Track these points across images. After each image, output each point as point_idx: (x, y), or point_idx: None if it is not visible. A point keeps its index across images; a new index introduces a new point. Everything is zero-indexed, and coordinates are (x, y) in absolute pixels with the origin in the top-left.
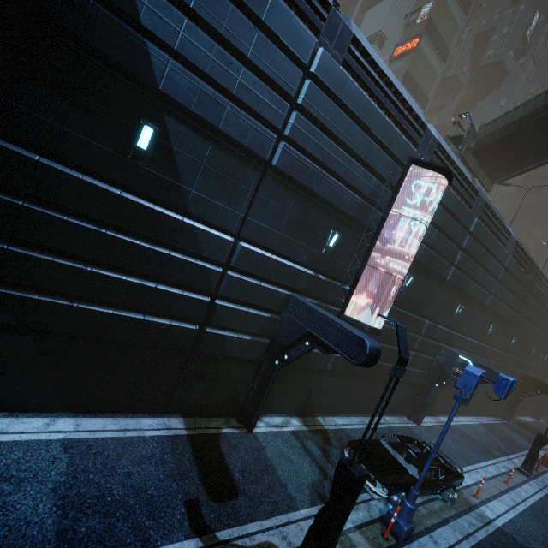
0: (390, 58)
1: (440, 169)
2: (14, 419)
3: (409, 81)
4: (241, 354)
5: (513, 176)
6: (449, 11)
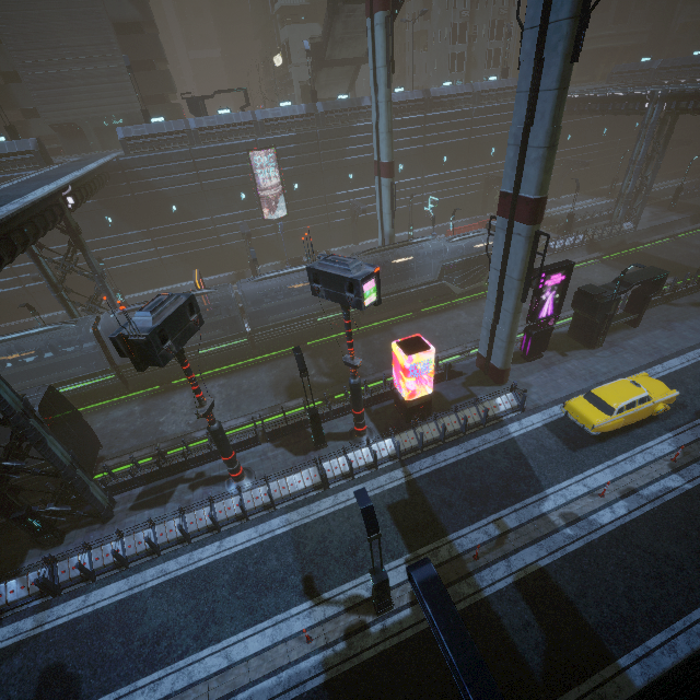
0: None
1: (257, 150)
2: None
3: None
4: (239, 247)
5: None
6: None
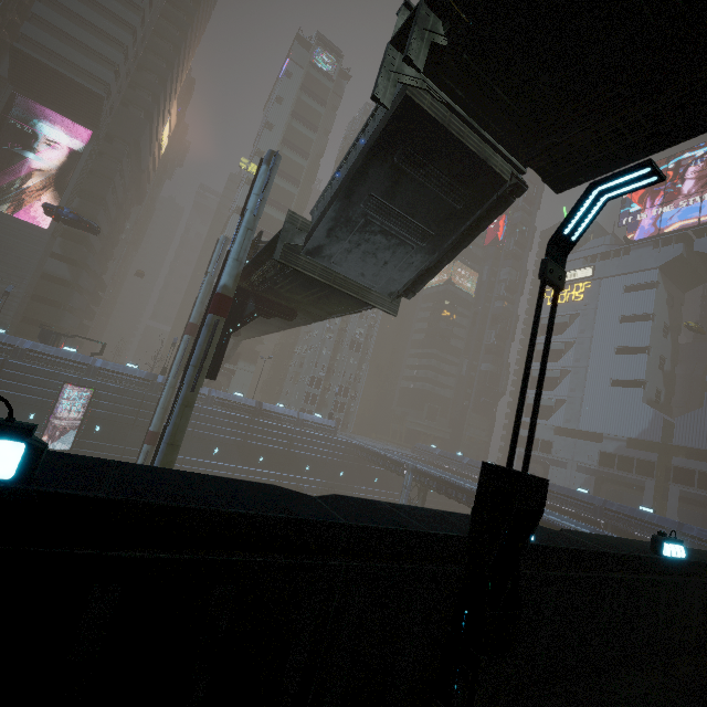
0: None
1: (72, 384)
2: None
3: None
4: None
5: (229, 359)
6: None
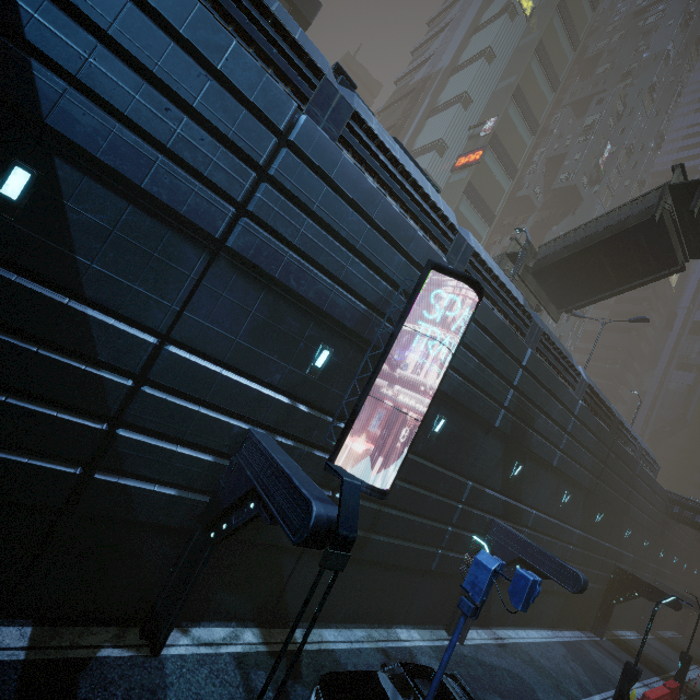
0: (452, 168)
1: (465, 279)
2: None
3: (472, 194)
4: (158, 518)
5: (583, 306)
6: (515, 129)
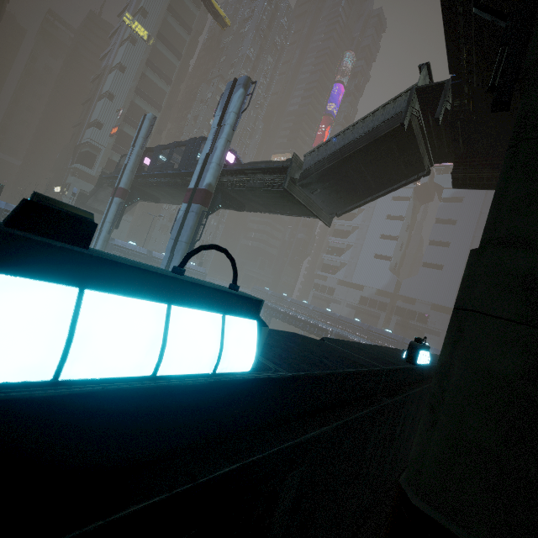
0: (110, 135)
1: None
2: None
3: (120, 150)
4: None
5: (125, 213)
6: (144, 111)
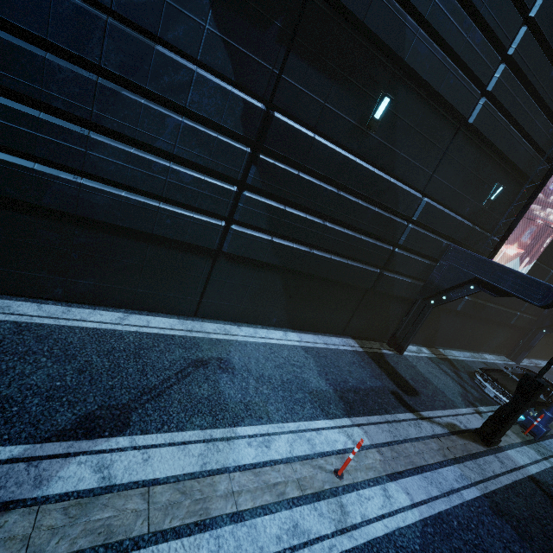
0: None
1: None
2: (267, 331)
3: None
4: (402, 293)
5: None
6: None
